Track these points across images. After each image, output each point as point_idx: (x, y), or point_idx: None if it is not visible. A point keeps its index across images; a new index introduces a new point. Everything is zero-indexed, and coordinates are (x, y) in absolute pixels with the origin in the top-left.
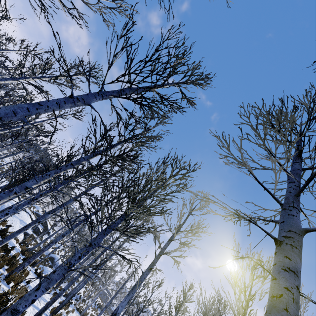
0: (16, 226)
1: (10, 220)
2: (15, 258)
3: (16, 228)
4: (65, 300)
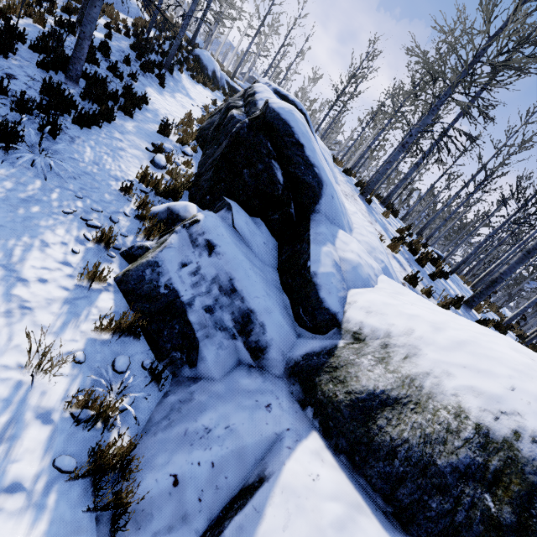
0: None
1: None
2: None
3: None
4: None
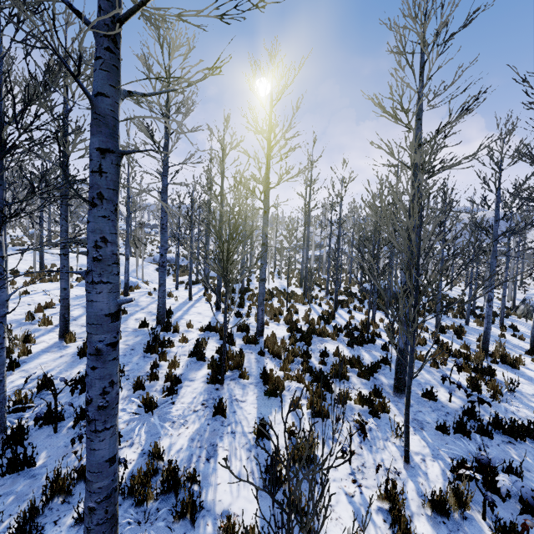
0: (155, 275)
1: (147, 277)
2: (277, 291)
3: (157, 276)
4: (302, 277)
